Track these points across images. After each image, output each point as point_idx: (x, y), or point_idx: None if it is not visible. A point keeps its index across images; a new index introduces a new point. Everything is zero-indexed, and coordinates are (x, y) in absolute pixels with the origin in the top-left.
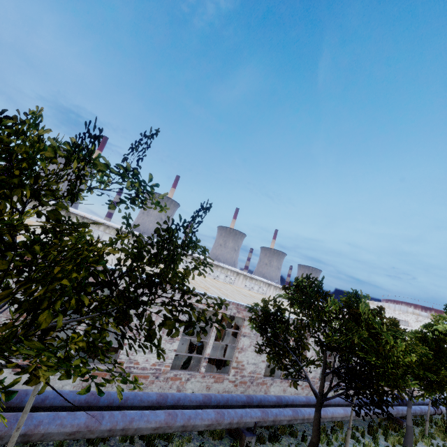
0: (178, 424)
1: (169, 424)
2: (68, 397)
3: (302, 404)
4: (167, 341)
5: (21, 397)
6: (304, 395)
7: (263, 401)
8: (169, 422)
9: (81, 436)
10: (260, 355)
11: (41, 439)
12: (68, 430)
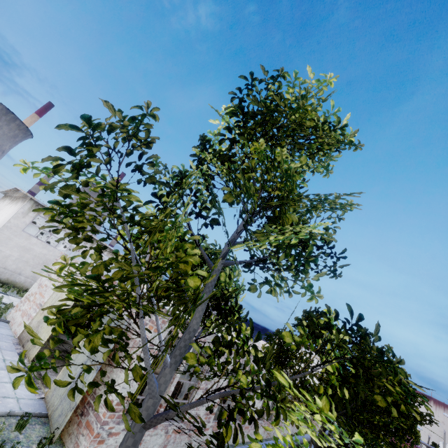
0: None
1: None
2: None
3: (309, 440)
4: (259, 401)
5: None
6: (291, 432)
7: (301, 440)
8: None
9: None
10: None
11: None
12: None
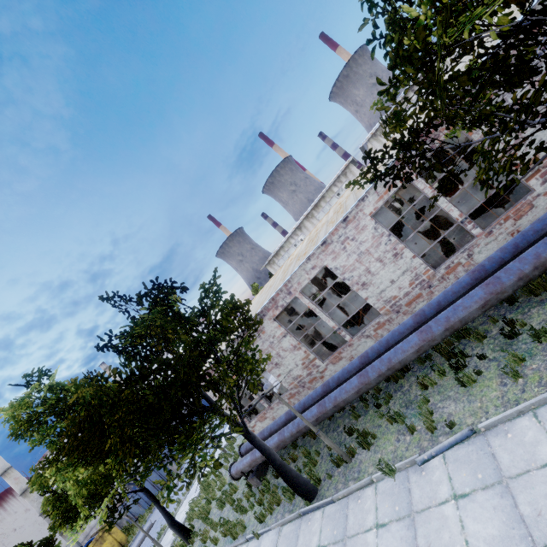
0: (438, 333)
1: (427, 339)
2: (349, 369)
3: None
4: (395, 261)
5: (327, 386)
6: None
7: None
8: (425, 338)
9: (365, 389)
10: None
11: (346, 403)
12: (353, 392)
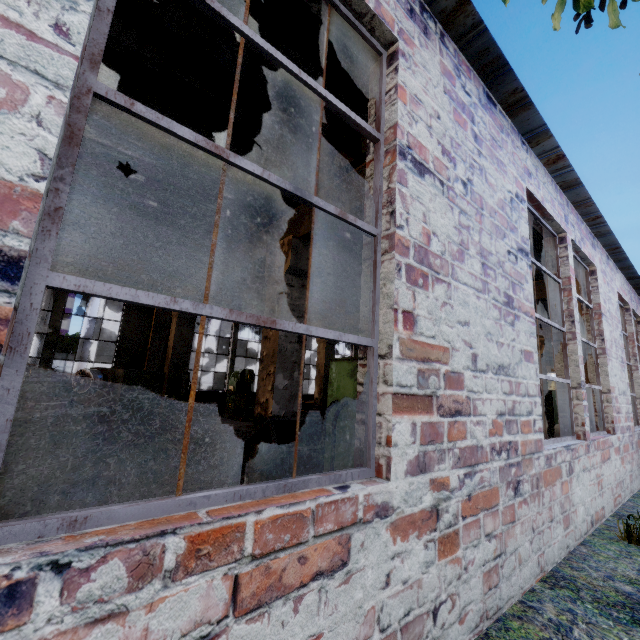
0: None
1: None
2: None
3: None
4: None
5: None
6: (628, 482)
7: None
8: None
9: None
10: (512, 324)
11: None
12: None
